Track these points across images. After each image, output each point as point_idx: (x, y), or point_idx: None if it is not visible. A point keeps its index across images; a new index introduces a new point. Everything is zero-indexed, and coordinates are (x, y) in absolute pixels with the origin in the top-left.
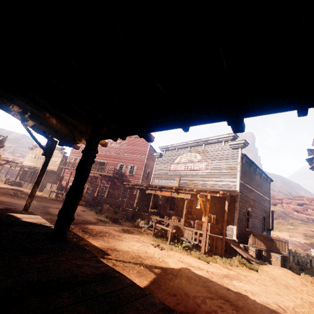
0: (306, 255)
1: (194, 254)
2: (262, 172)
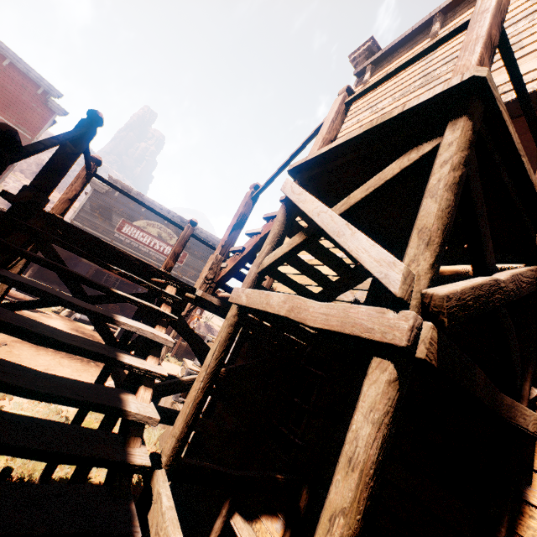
0: None
1: (171, 360)
2: None
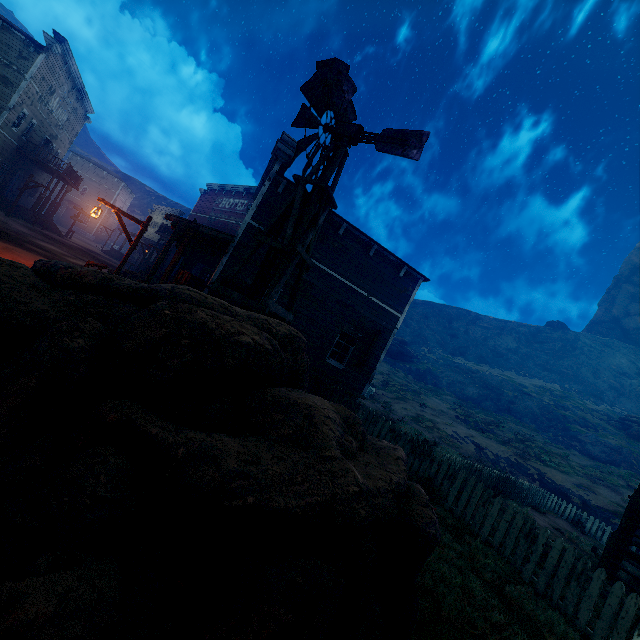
0: (361, 408)
1: None
2: (374, 243)
